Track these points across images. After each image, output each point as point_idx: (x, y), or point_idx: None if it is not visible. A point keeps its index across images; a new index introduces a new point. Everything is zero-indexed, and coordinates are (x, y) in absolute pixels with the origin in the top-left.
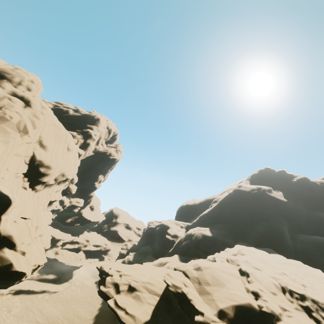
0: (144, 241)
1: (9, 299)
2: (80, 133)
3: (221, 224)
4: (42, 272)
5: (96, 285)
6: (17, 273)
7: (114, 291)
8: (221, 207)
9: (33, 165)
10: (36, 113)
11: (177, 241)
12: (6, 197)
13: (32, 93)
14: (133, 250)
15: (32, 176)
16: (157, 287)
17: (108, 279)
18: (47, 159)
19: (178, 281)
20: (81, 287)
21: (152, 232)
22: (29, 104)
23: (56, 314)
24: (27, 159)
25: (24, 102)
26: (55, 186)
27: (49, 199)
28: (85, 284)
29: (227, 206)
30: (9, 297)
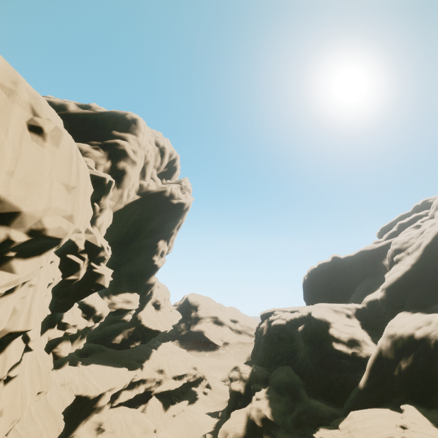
0: (271, 356)
1: None
2: (98, 146)
3: None
4: None
5: None
6: None
7: None
8: (436, 258)
9: None
10: None
11: (372, 356)
12: None
13: None
14: (257, 380)
15: None
16: None
17: None
18: None
19: None
20: None
21: (282, 333)
22: None
23: None
24: None
25: None
26: None
27: None
28: None
29: None
30: None
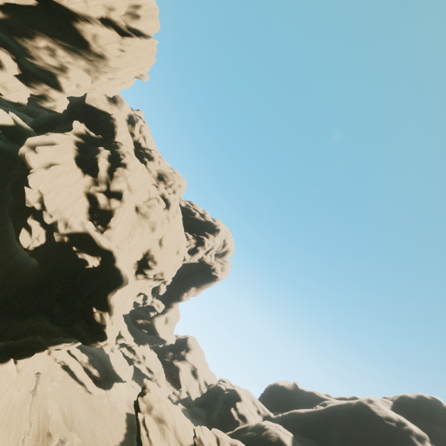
0: (203, 401)
1: (57, 369)
2: (195, 238)
3: (317, 444)
4: (91, 361)
5: (127, 417)
6: (104, 335)
7: (147, 409)
8: (329, 417)
9: (147, 256)
10: (170, 216)
11: (243, 426)
12: (127, 279)
13: (174, 197)
14: (185, 403)
15: (141, 265)
16: (185, 437)
17: (148, 395)
18: (158, 256)
19: (206, 440)
20: (112, 407)
21: (219, 394)
22: (169, 207)
23: (80, 416)
24: (145, 251)
25: (166, 204)
26: (151, 281)
27: (141, 290)
28: (117, 407)
29: (338, 421)
30: (58, 367)
